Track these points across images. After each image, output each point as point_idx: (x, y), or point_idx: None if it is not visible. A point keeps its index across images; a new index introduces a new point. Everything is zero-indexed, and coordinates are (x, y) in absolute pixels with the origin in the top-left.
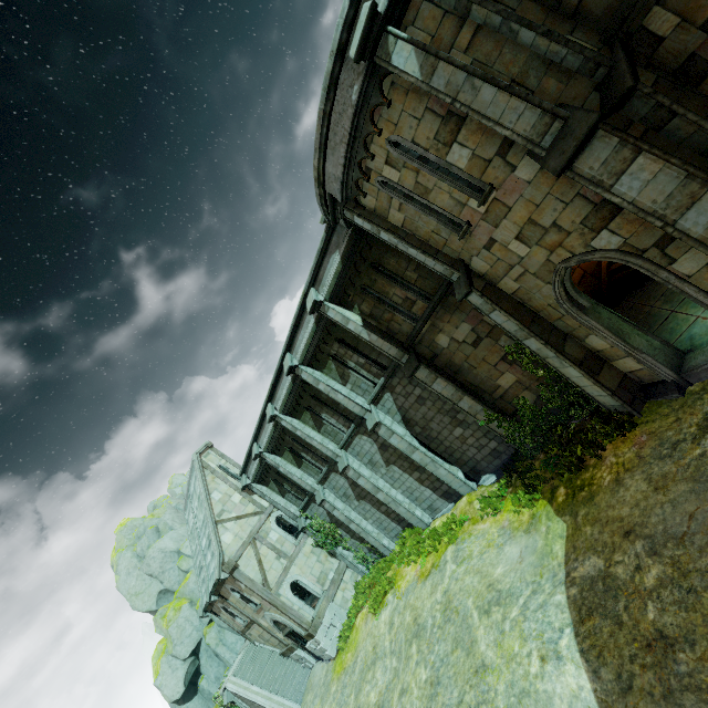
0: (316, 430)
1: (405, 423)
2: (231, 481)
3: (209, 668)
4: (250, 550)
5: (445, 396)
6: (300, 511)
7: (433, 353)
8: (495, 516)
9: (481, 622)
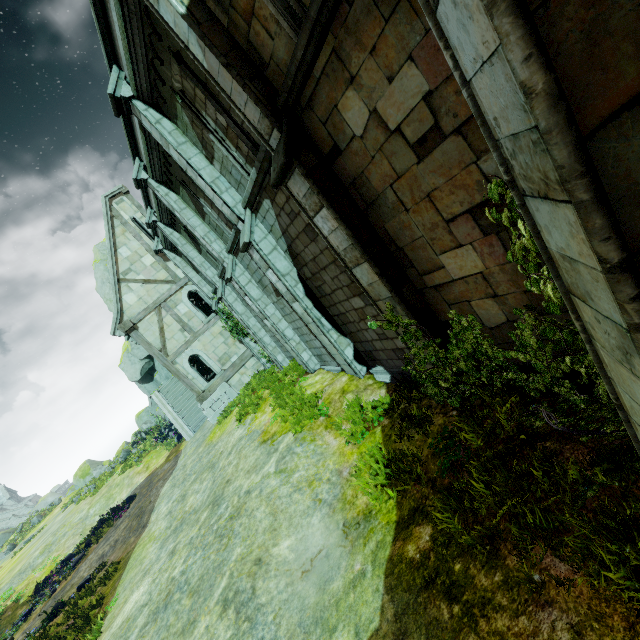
0: (201, 218)
1: (292, 256)
2: (145, 240)
3: (161, 370)
4: (153, 316)
5: (333, 247)
6: (213, 293)
7: (332, 142)
8: (346, 443)
9: (213, 611)
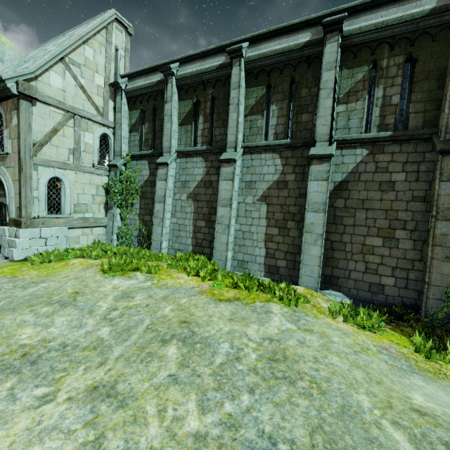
0: (245, 113)
1: (338, 187)
2: (111, 68)
3: None
4: (60, 114)
5: (438, 202)
6: (127, 155)
7: None
8: (364, 330)
9: None
